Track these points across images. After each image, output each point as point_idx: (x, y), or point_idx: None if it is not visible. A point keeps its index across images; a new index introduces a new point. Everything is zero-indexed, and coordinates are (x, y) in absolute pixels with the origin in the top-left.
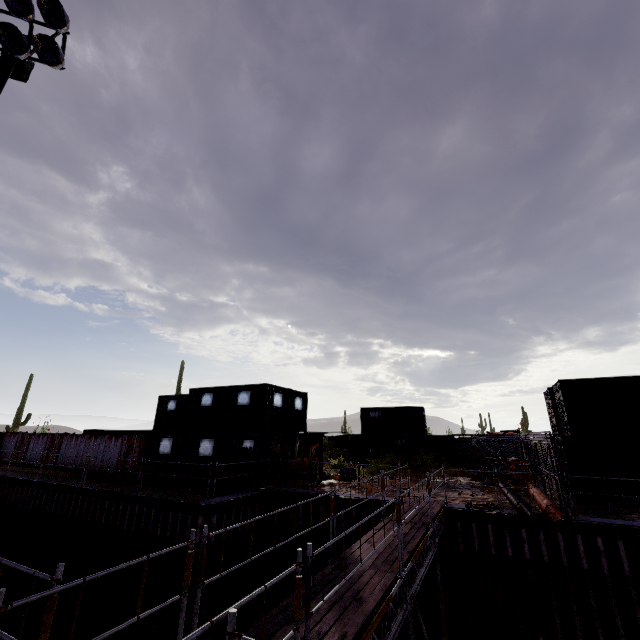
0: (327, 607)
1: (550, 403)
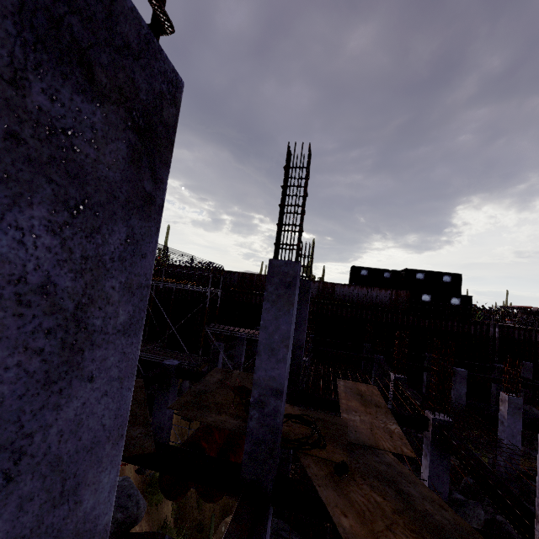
0: None
1: None
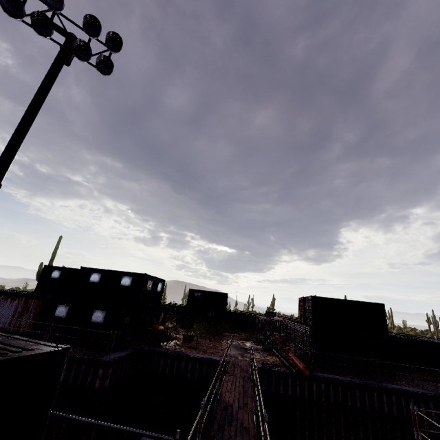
0: (234, 434)
1: (302, 305)
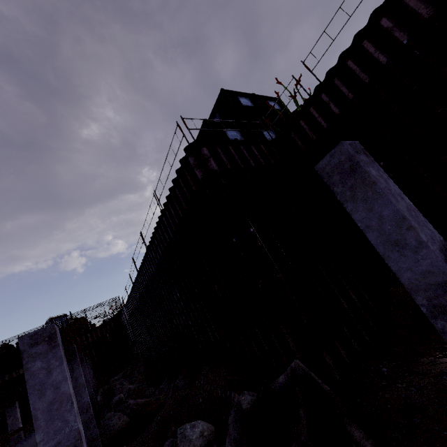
0: None
1: None
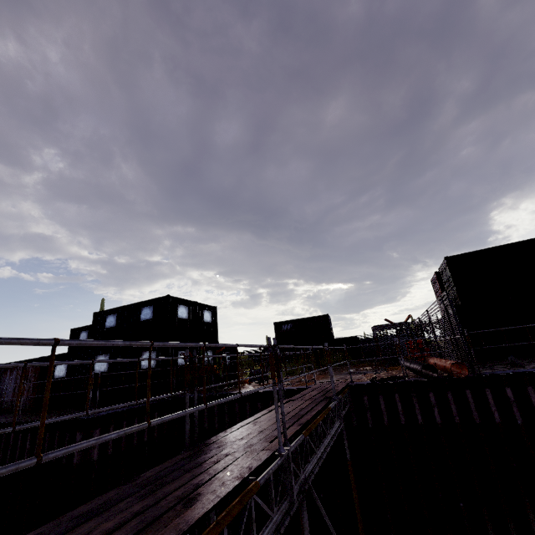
0: (110, 528)
1: (438, 286)
